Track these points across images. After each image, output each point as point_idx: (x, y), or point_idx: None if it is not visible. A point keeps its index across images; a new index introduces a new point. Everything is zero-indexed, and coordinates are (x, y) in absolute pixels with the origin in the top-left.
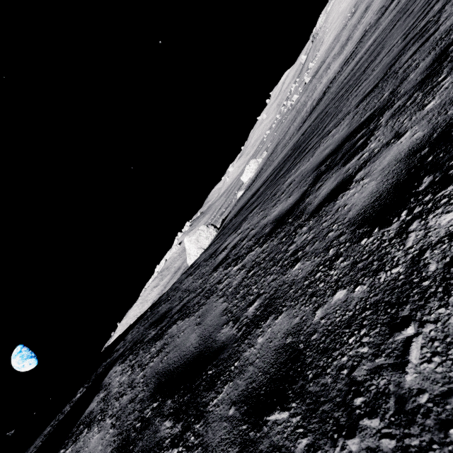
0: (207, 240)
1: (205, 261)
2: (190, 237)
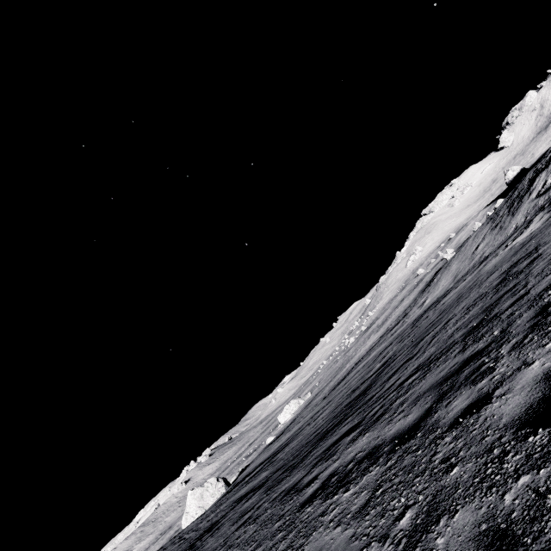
0: (212, 498)
1: (186, 534)
2: (195, 489)
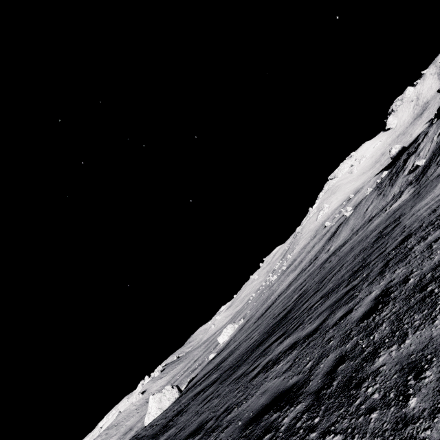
0: (169, 401)
1: (156, 422)
2: (155, 394)
